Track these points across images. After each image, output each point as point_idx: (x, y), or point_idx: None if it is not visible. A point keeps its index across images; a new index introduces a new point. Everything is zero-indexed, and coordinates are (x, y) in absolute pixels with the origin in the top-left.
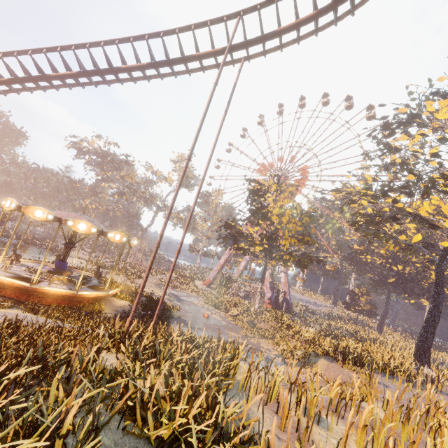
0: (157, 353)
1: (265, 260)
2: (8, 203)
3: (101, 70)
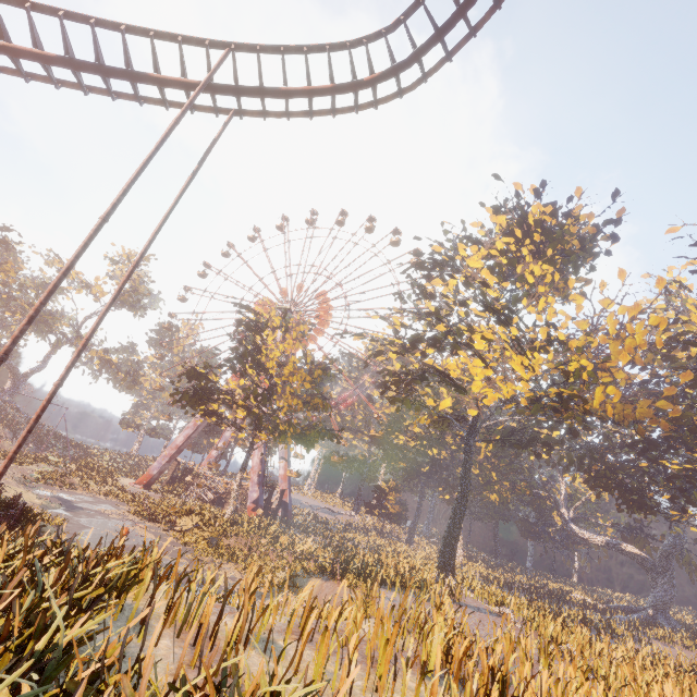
0: None
1: (252, 433)
2: None
3: None
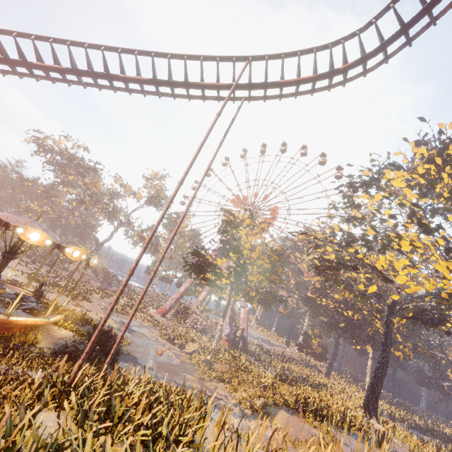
0: (112, 413)
1: (230, 293)
2: None
3: (95, 72)
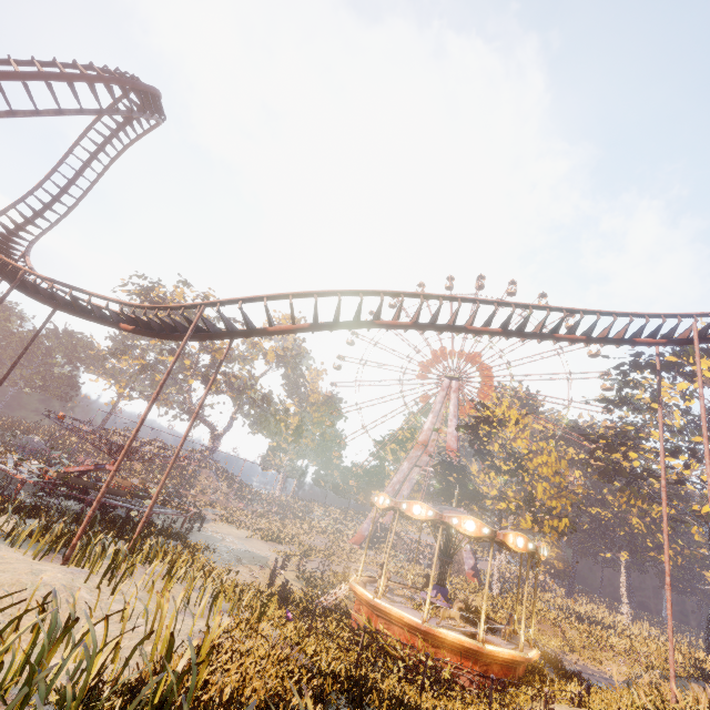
0: None
1: (500, 518)
2: (471, 524)
3: (531, 334)
